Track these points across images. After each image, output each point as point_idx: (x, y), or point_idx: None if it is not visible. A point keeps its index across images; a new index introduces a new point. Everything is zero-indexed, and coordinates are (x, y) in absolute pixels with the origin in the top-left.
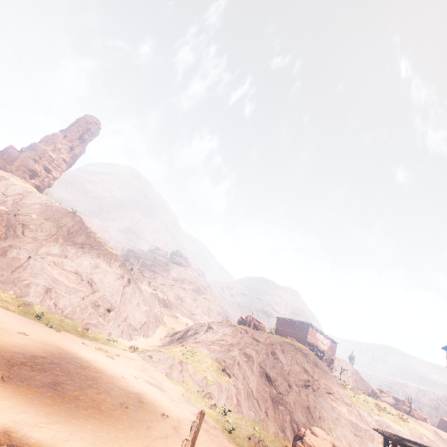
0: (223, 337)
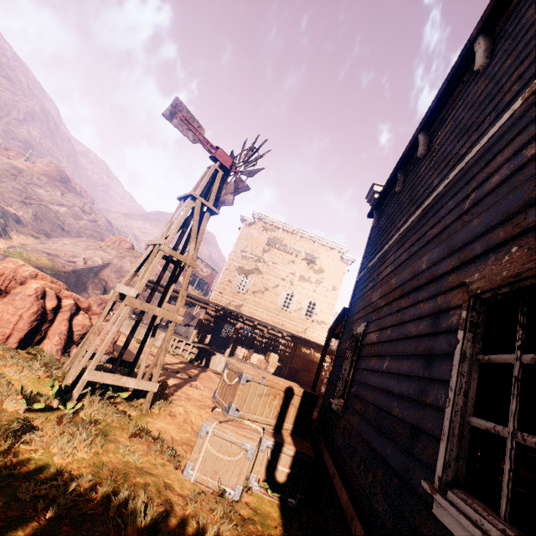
0: (74, 248)
